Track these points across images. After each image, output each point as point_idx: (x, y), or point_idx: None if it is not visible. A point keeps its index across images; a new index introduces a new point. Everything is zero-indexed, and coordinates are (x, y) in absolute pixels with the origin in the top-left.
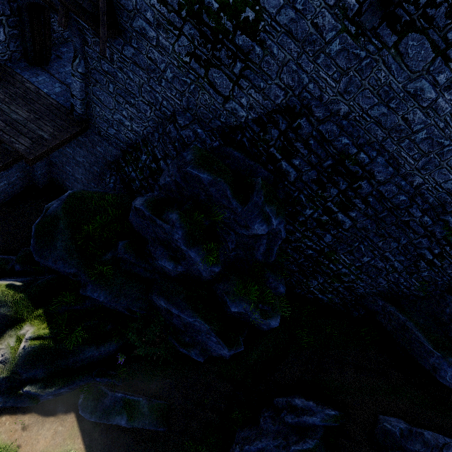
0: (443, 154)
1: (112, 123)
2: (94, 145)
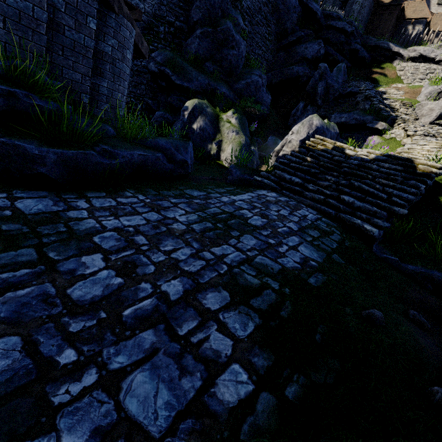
0: None
1: None
2: None
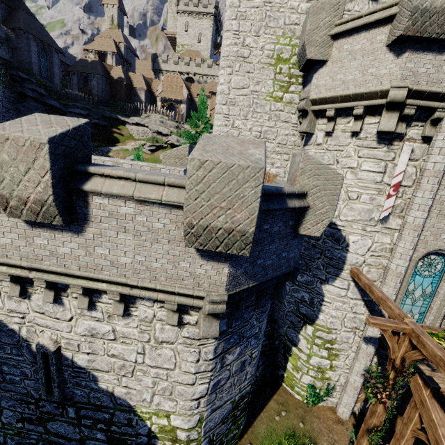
0: None
1: None
2: None
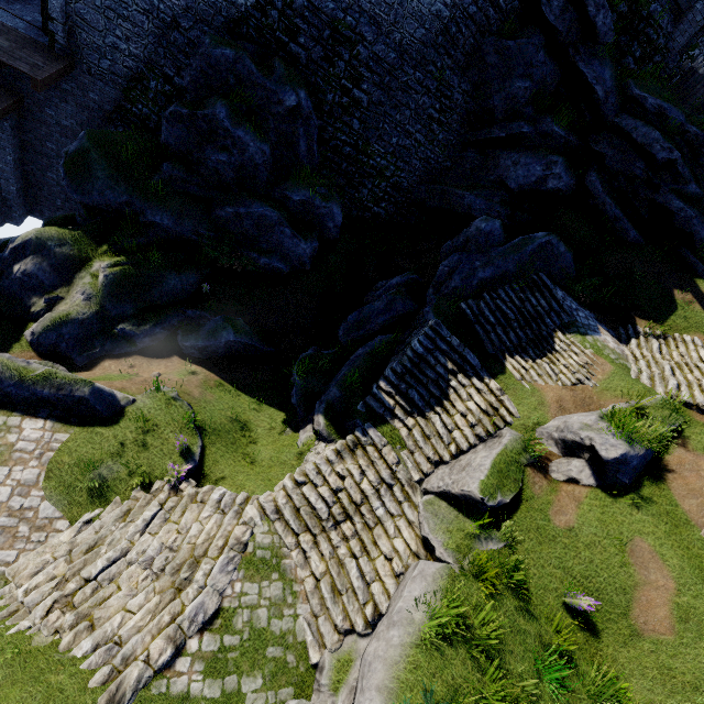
0: (402, 3)
1: (105, 51)
2: (85, 91)
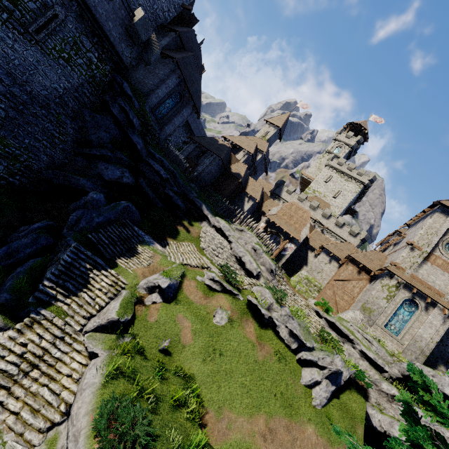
0: (32, 75)
1: None
2: None
